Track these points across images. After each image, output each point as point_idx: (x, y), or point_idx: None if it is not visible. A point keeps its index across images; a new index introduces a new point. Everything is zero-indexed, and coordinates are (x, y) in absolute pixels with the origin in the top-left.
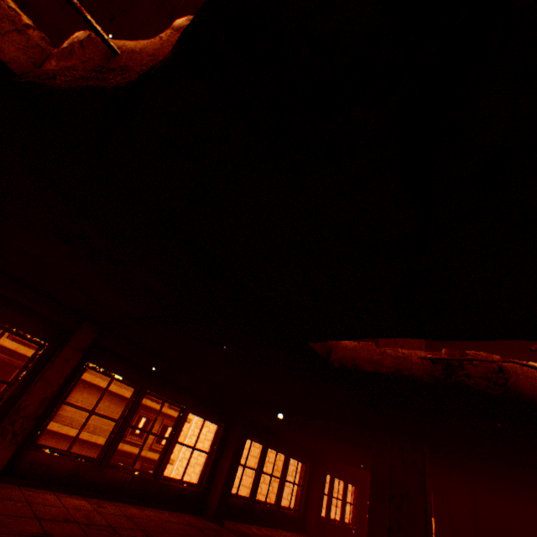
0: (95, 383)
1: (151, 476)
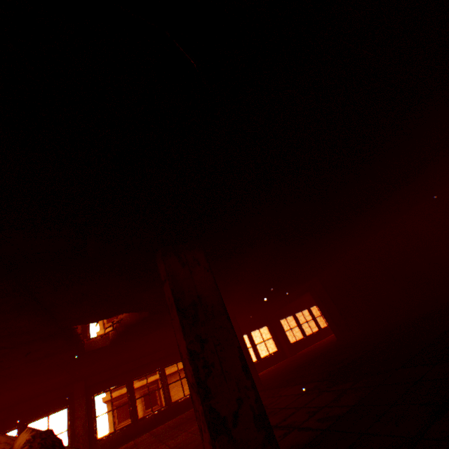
0: (173, 371)
1: (165, 407)
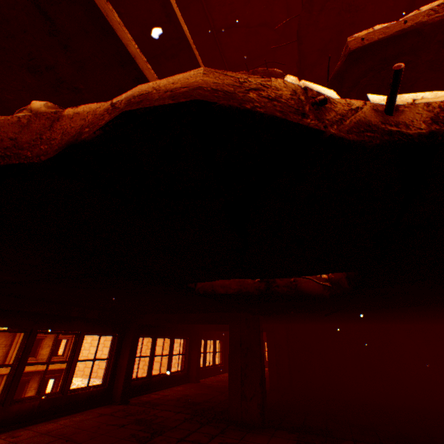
0: None
1: (59, 394)
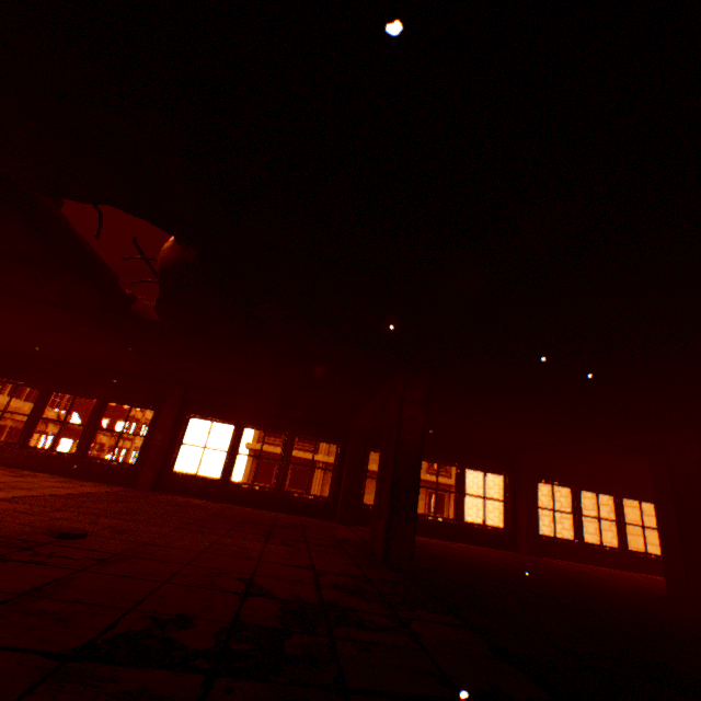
0: None
1: (271, 490)
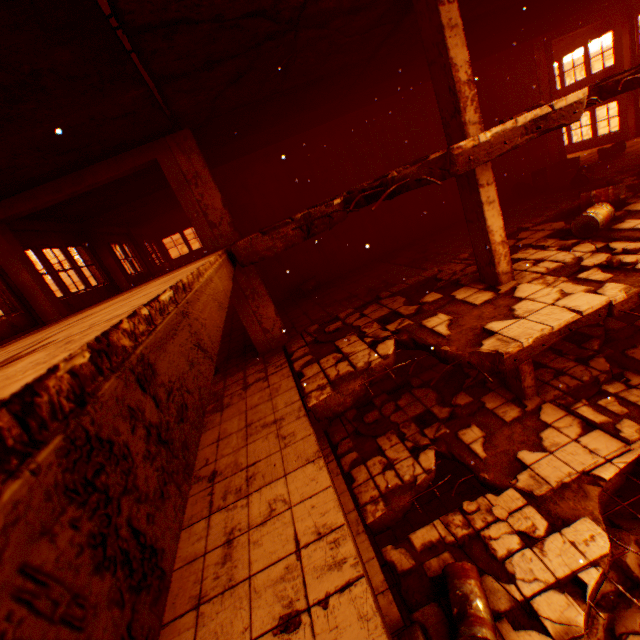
0: None
1: None
